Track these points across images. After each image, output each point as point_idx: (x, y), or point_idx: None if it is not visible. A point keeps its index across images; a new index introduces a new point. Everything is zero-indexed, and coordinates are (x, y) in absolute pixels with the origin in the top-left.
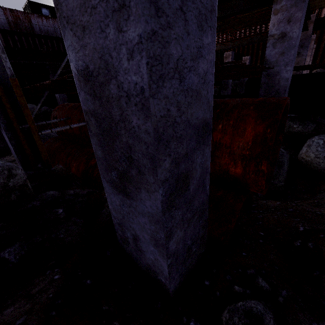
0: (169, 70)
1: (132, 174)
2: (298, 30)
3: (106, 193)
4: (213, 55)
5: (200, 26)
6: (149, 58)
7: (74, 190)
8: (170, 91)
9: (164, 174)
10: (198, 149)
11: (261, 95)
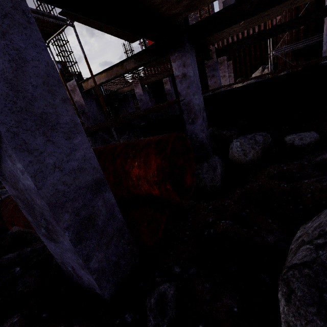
0: (49, 171)
1: (50, 228)
2: (192, 71)
3: (45, 243)
4: (87, 143)
5: (68, 138)
6: (31, 174)
7: (32, 247)
8: (54, 180)
9: (67, 223)
10: (96, 197)
11: (186, 118)
